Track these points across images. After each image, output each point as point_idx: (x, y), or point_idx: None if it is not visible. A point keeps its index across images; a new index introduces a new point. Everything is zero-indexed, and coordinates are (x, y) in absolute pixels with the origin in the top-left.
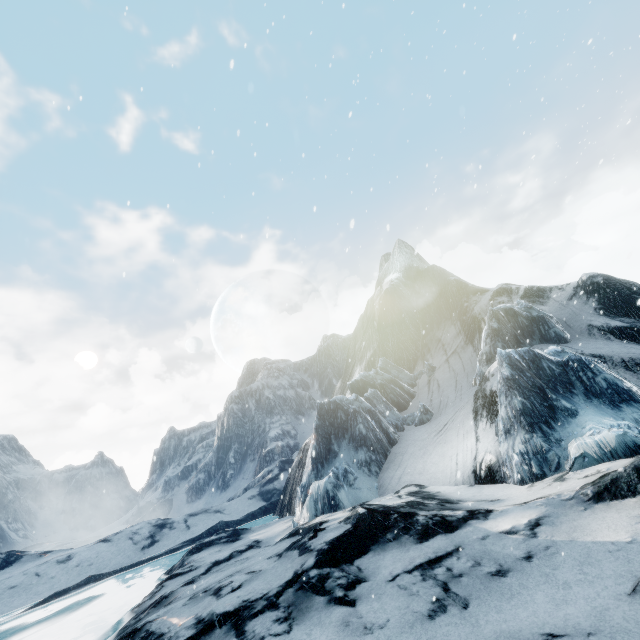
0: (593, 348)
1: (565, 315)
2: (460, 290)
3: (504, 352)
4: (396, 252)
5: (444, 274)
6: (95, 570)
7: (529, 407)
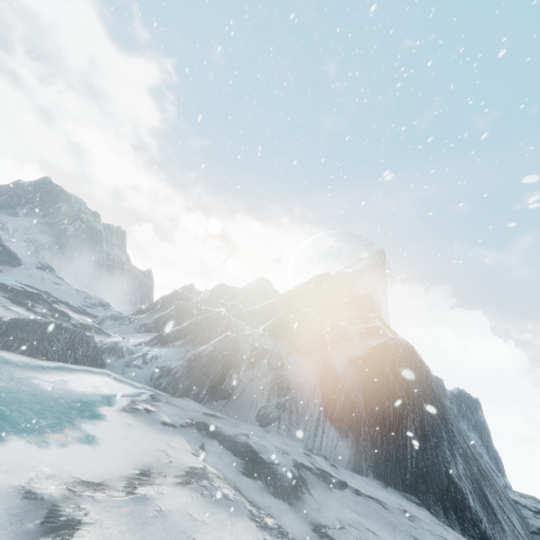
0: (294, 363)
1: (344, 348)
2: (356, 302)
3: (218, 311)
4: (369, 256)
5: (367, 287)
6: (59, 295)
7: (169, 333)
